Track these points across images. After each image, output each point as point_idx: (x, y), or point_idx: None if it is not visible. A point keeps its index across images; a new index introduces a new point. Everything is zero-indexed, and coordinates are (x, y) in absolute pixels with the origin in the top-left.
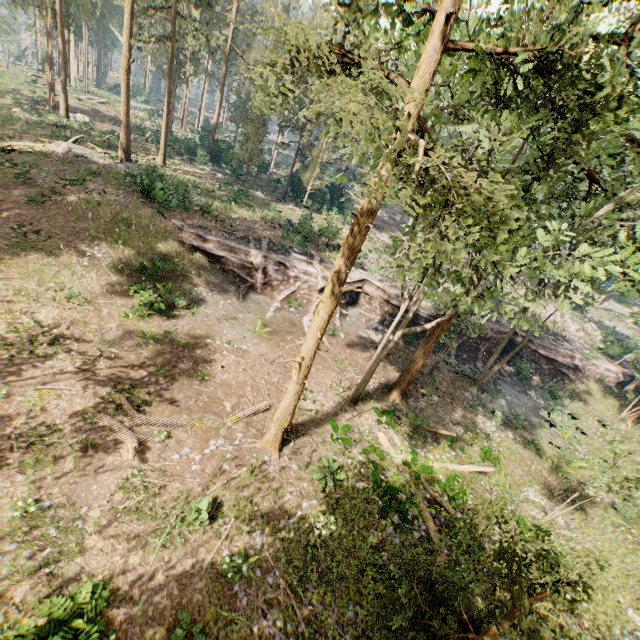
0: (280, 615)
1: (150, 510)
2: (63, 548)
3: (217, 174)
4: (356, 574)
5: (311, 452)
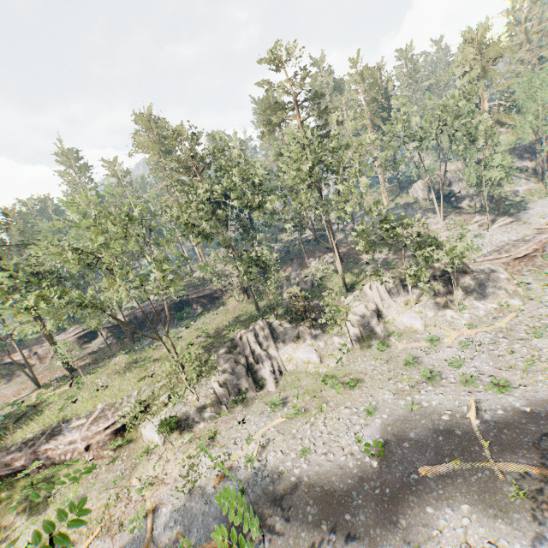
0: None
1: None
2: None
3: None
4: None
5: None
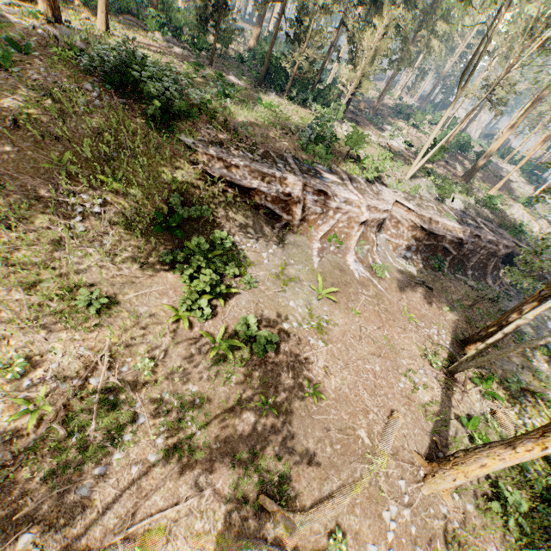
0: None
1: None
2: None
3: (174, 48)
4: None
5: None
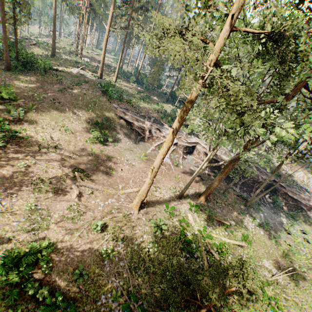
0: (122, 280)
1: (77, 220)
2: (41, 225)
3: (138, 87)
4: (162, 274)
5: (153, 215)
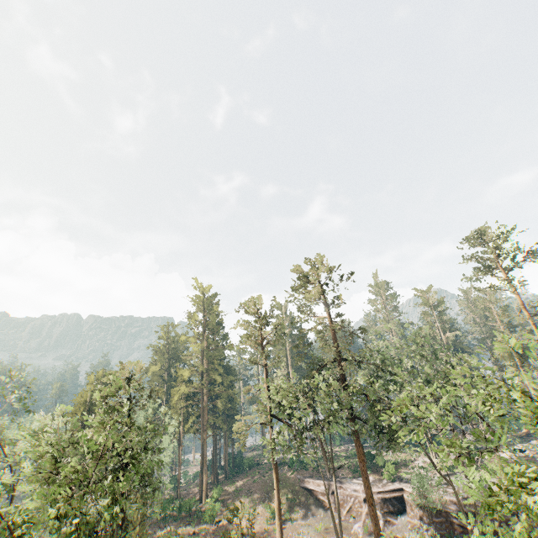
0: None
1: None
2: None
3: (349, 447)
4: None
5: None
